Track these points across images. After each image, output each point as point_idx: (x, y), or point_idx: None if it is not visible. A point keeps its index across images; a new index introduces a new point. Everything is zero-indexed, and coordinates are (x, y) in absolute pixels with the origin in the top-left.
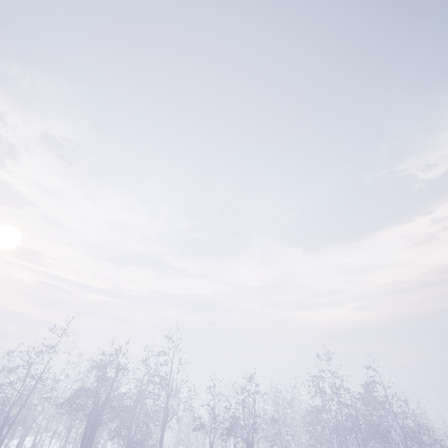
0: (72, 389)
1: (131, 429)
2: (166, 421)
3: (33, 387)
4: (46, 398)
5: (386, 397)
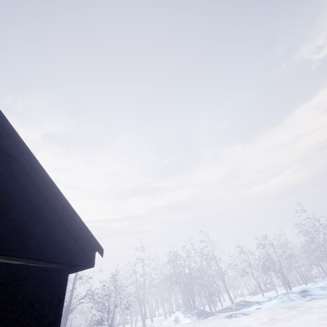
0: (162, 276)
1: (204, 287)
2: (223, 277)
3: (144, 281)
4: (152, 285)
5: None
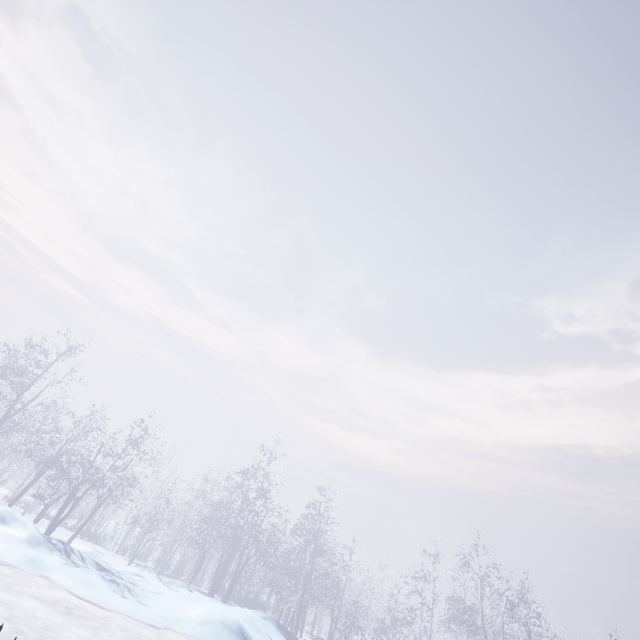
0: None
1: None
2: None
3: None
4: None
5: (318, 529)
